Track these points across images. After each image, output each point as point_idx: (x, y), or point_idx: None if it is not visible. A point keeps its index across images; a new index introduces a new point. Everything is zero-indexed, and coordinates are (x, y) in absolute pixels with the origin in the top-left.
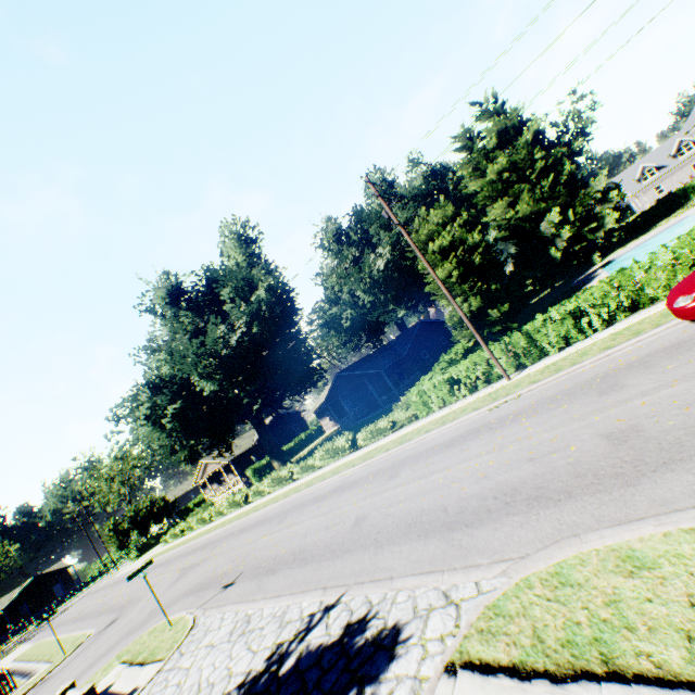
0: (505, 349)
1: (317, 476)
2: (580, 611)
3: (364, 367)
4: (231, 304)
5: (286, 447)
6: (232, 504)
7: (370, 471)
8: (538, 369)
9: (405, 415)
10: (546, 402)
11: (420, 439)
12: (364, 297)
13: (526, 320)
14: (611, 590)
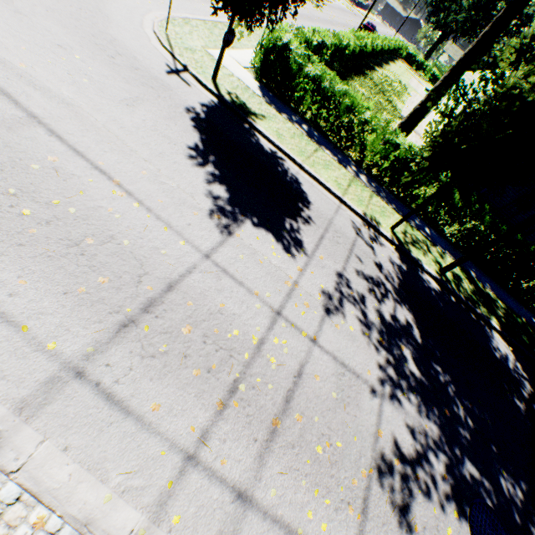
0: None
1: None
2: None
3: None
4: None
5: None
6: None
7: None
8: None
9: None
10: None
11: None
12: None
13: None
14: None
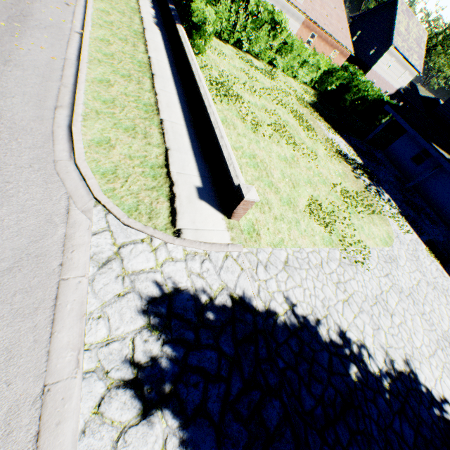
0: None
1: None
2: (137, 169)
3: None
4: None
5: None
6: None
7: None
8: None
9: None
10: None
11: None
12: None
13: None
14: (123, 155)
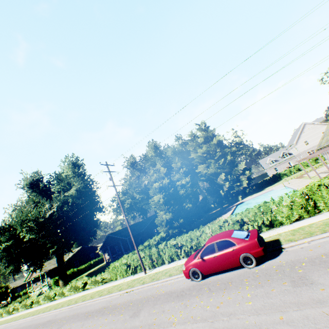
0: (149, 255)
1: (59, 302)
2: None
3: (121, 234)
4: (58, 194)
5: (80, 268)
6: (24, 305)
7: (64, 316)
8: (154, 272)
9: (108, 276)
10: (126, 305)
11: (95, 300)
12: (137, 195)
13: (198, 225)
14: None
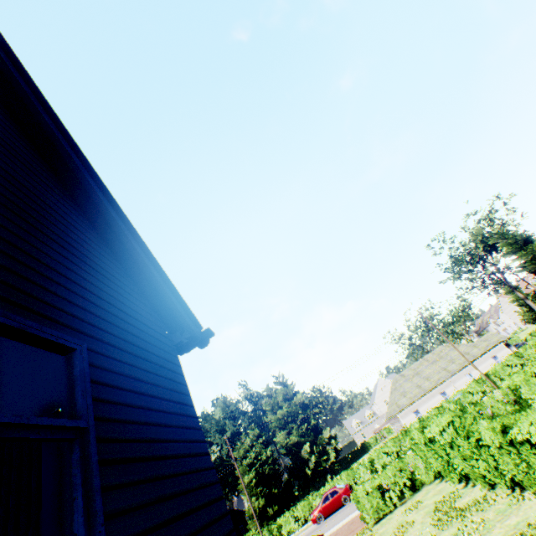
0: (268, 532)
1: None
2: None
3: None
4: None
5: None
6: None
7: None
8: None
9: None
10: None
11: None
12: None
13: None
14: None
